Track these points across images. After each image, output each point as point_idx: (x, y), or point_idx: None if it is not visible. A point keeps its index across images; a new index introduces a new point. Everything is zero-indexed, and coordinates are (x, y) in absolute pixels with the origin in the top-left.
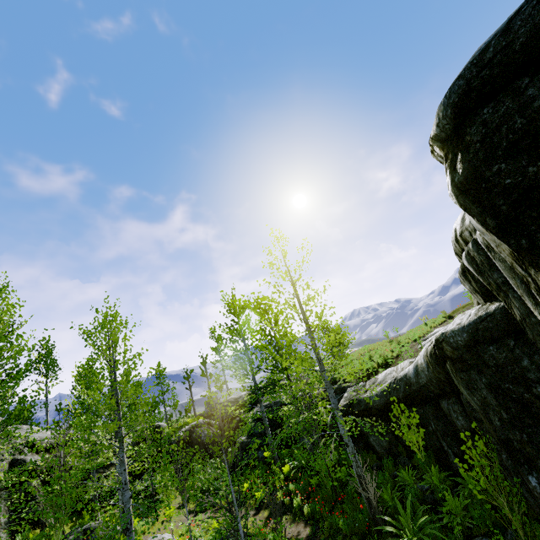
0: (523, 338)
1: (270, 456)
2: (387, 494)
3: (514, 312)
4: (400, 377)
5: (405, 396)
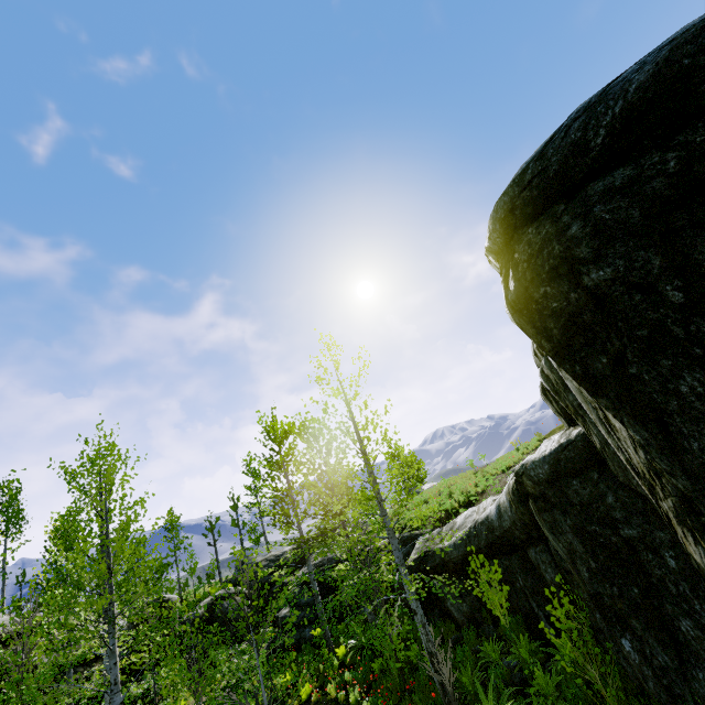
0: (607, 470)
1: (321, 635)
2: (467, 675)
3: (594, 440)
4: (481, 520)
5: (487, 544)
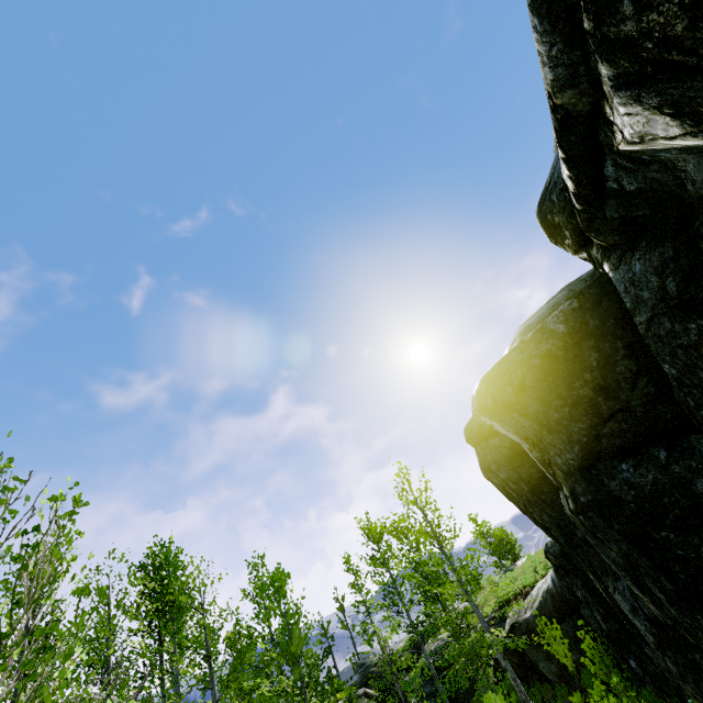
0: None
1: None
2: None
3: None
4: (545, 589)
5: (554, 609)
